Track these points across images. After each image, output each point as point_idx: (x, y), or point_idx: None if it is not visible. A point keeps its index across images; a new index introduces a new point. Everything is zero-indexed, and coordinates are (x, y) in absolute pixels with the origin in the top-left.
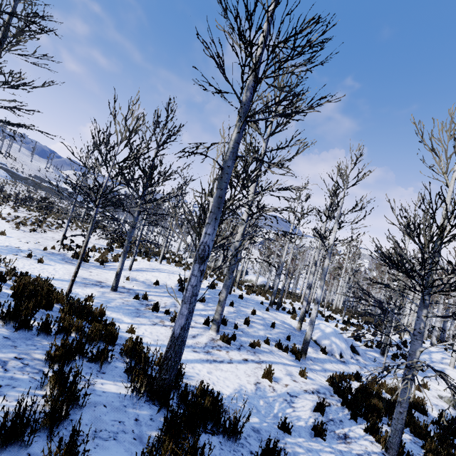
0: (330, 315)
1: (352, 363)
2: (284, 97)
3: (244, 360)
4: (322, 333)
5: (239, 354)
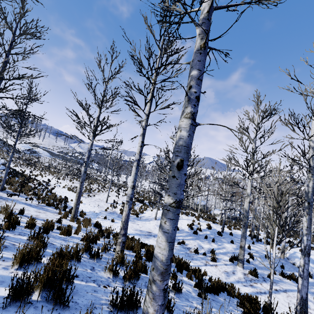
0: (290, 241)
1: None
2: (266, 116)
3: (275, 290)
4: None
5: (268, 285)
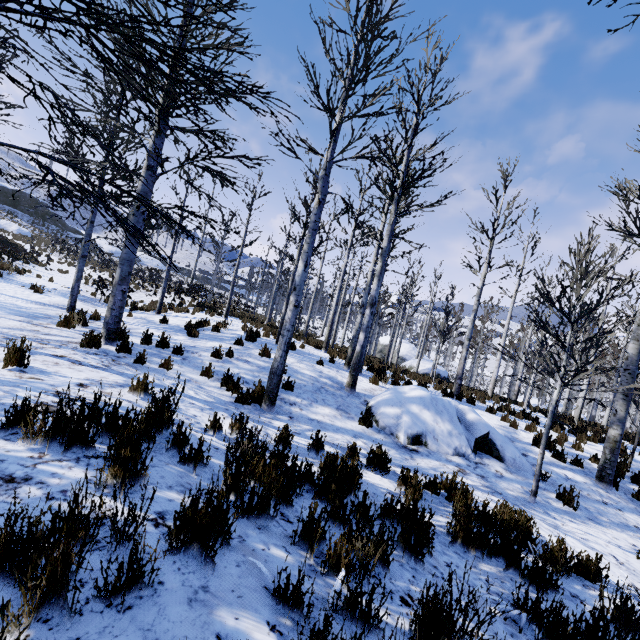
0: (524, 412)
1: (445, 460)
2: None
3: (55, 355)
4: (392, 396)
5: (71, 353)
